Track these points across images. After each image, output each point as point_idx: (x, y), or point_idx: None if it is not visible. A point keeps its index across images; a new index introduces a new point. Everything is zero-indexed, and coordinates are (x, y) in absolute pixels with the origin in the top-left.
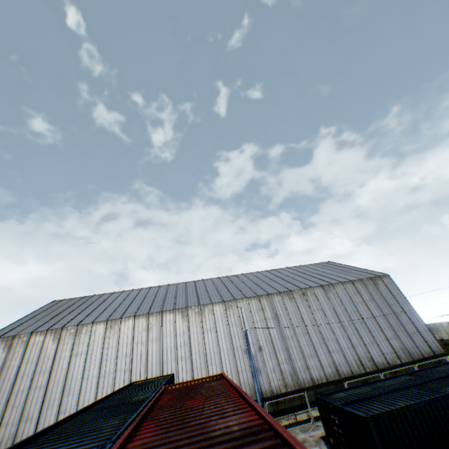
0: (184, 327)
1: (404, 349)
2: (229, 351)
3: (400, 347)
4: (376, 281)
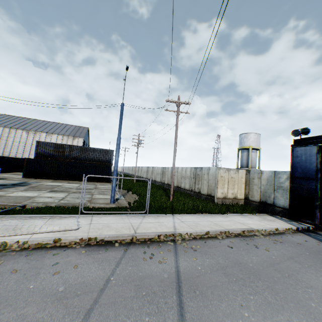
0: None
1: None
2: None
3: None
4: (75, 138)
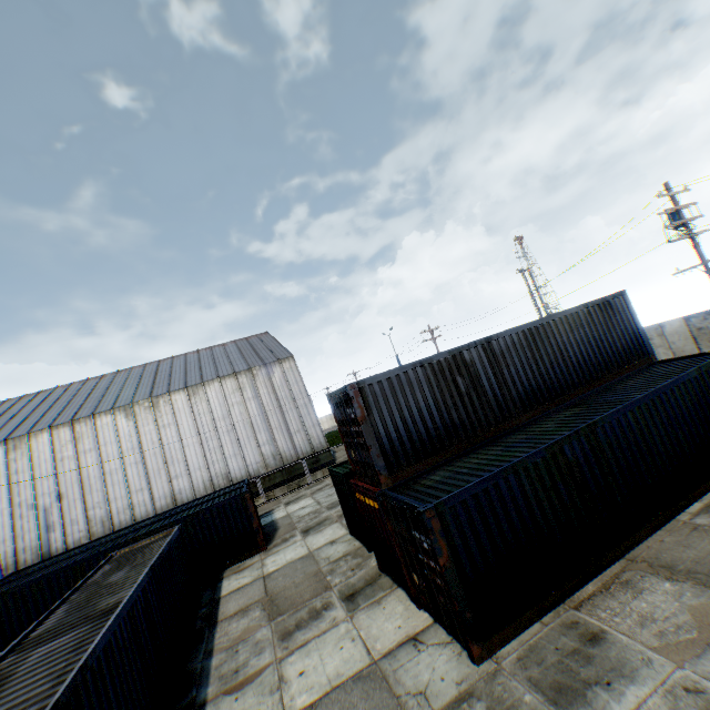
0: None
1: (278, 454)
2: (6, 511)
3: (274, 453)
4: (273, 368)
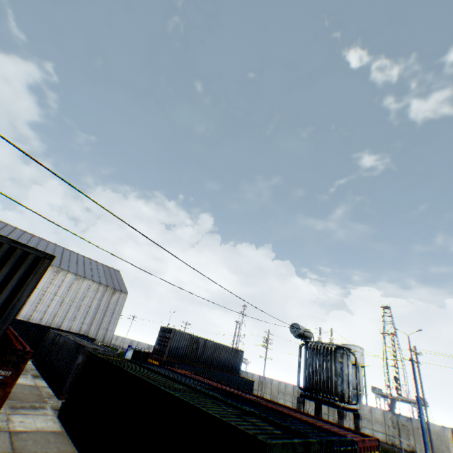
0: None
1: (88, 332)
2: None
3: (86, 331)
4: (116, 292)
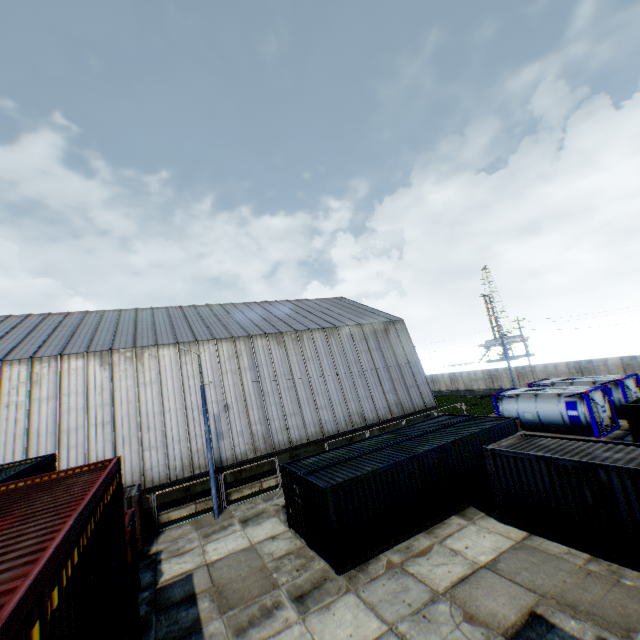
0: (104, 380)
1: (399, 403)
2: (179, 412)
3: (396, 402)
4: (388, 327)
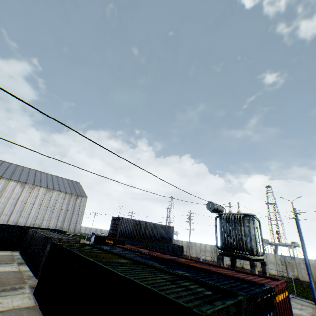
0: None
1: (62, 227)
2: None
3: (61, 226)
4: (79, 197)
